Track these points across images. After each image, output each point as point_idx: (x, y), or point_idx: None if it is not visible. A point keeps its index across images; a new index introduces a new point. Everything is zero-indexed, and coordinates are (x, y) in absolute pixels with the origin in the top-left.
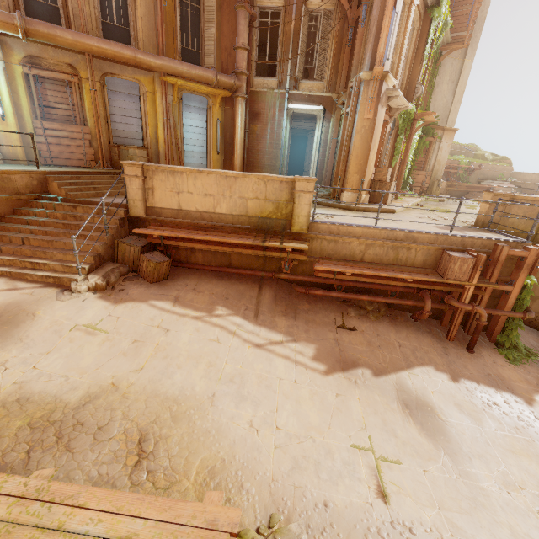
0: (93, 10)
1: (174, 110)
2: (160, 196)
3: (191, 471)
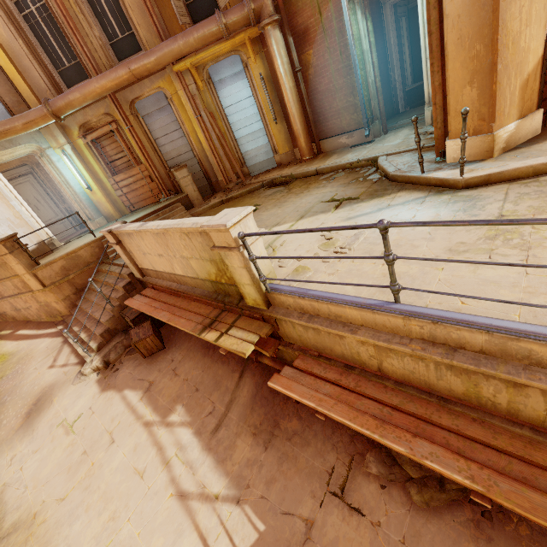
0: (96, 41)
1: (206, 98)
2: (139, 258)
3: None
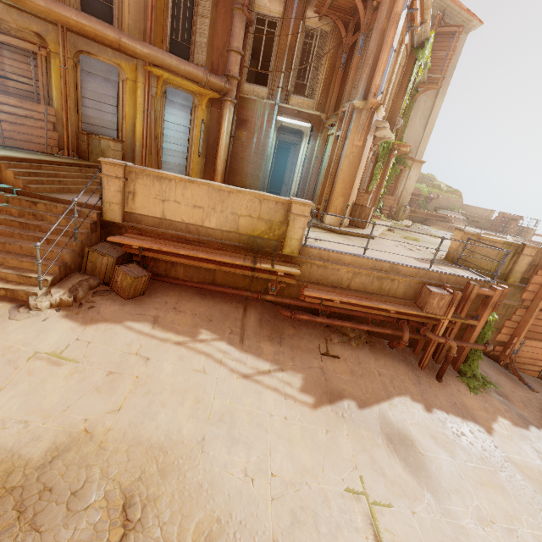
0: None
1: (156, 104)
2: (142, 202)
3: (186, 540)
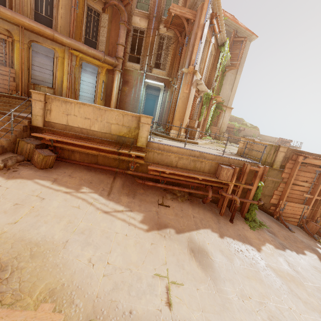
0: (30, 3)
1: (76, 70)
2: (55, 115)
3: (35, 291)
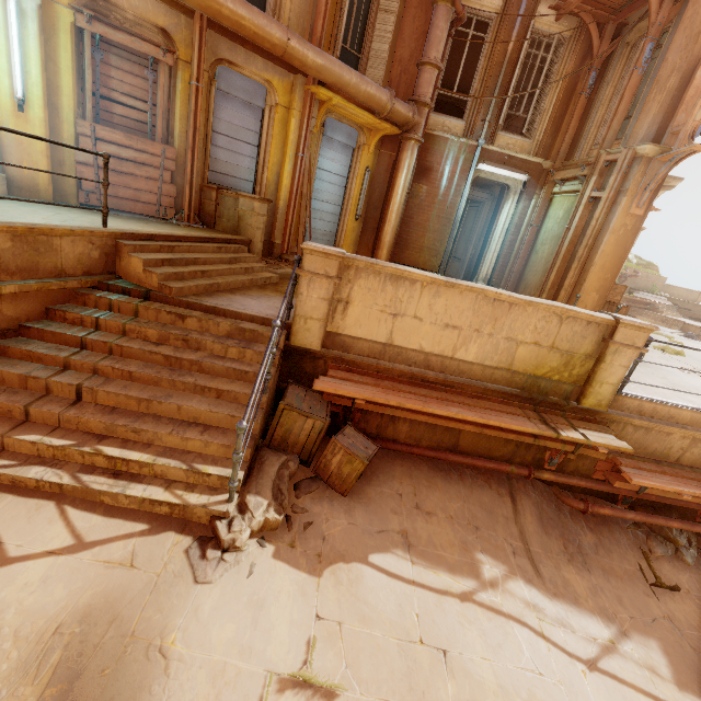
0: None
1: (311, 142)
2: (358, 316)
3: None
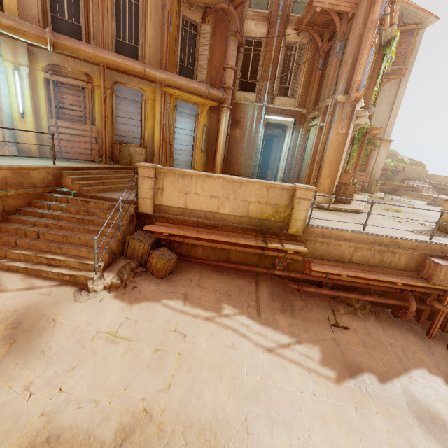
0: (111, 30)
1: (169, 115)
2: (168, 196)
3: None
